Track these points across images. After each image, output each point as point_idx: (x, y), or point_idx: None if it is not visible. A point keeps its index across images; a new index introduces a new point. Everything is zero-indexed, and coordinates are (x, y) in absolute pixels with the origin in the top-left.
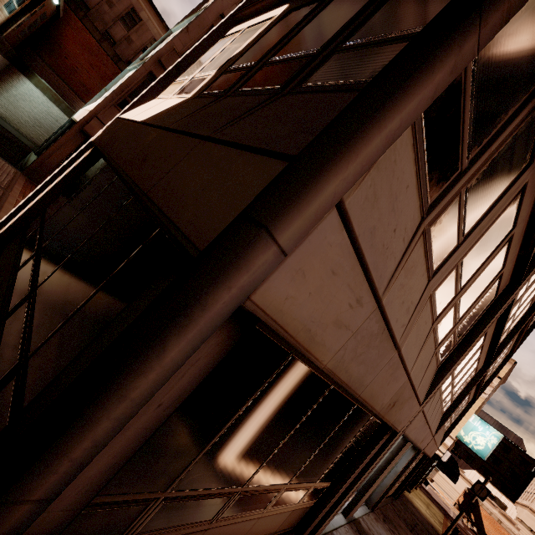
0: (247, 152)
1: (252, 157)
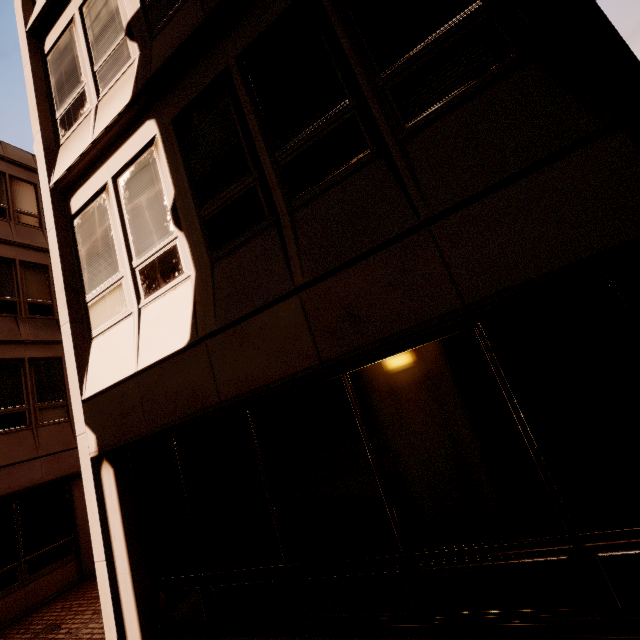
0: (543, 168)
1: (560, 164)
